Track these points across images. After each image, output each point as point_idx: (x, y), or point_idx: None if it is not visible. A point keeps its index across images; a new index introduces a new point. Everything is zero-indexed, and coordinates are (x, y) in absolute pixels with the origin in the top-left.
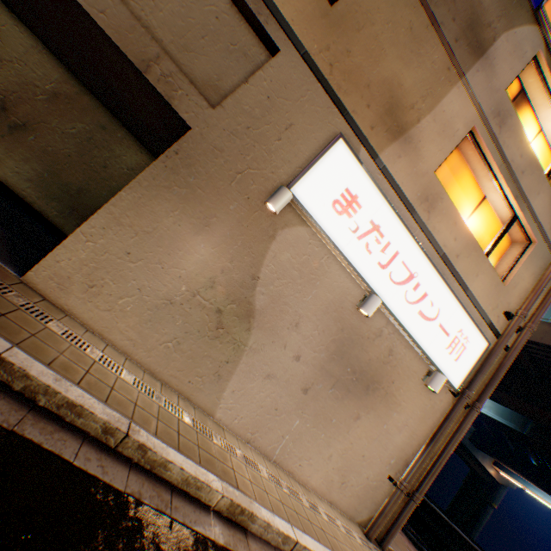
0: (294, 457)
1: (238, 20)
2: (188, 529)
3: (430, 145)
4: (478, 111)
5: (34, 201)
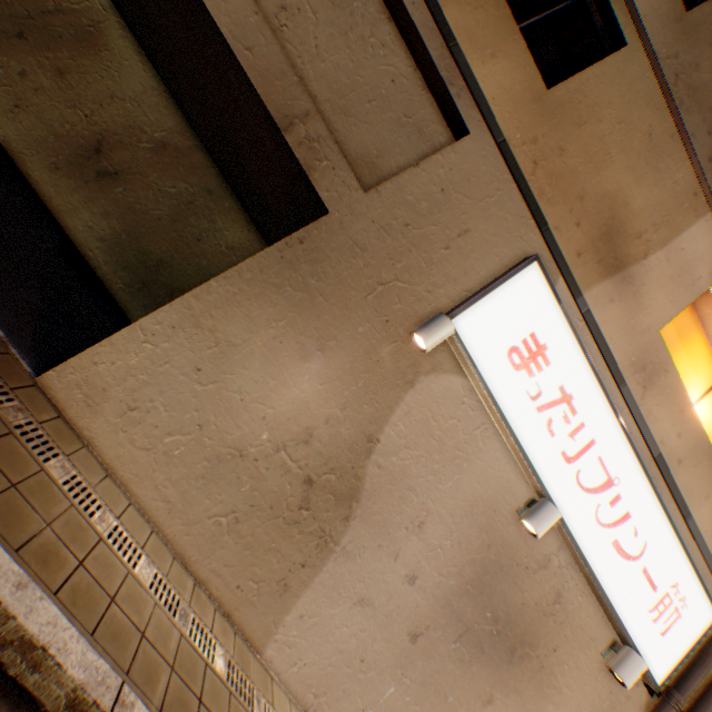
0: None
1: (419, 87)
2: None
3: (658, 292)
4: None
5: (100, 265)
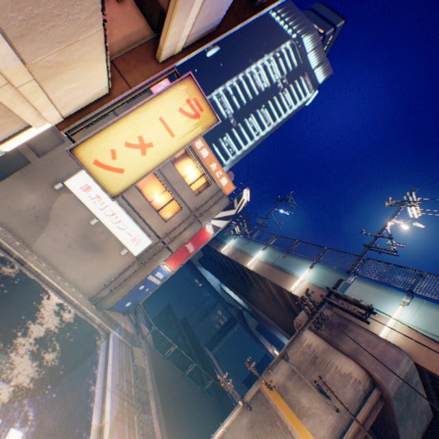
0: (63, 268)
1: (54, 131)
2: (4, 255)
3: None
4: None
5: None
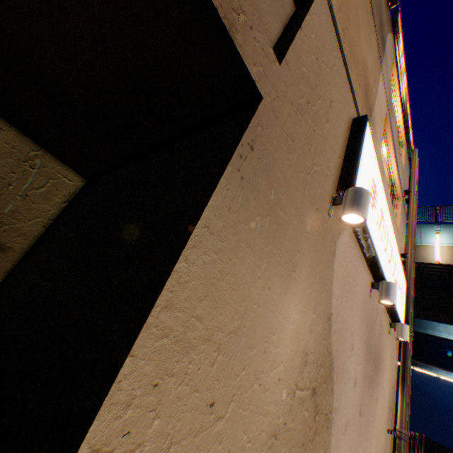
0: None
1: None
2: None
3: (378, 128)
4: (385, 99)
5: None
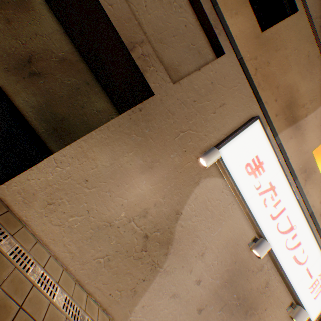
0: None
1: (198, 29)
2: None
3: (312, 133)
4: None
5: (32, 120)
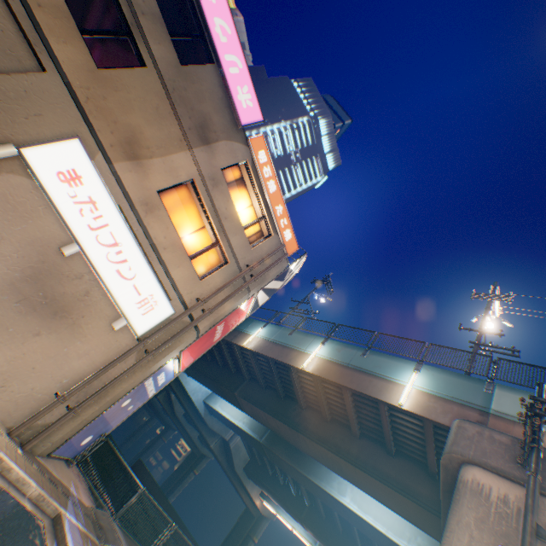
0: None
1: (22, 41)
2: None
3: (159, 175)
4: (200, 172)
5: None
